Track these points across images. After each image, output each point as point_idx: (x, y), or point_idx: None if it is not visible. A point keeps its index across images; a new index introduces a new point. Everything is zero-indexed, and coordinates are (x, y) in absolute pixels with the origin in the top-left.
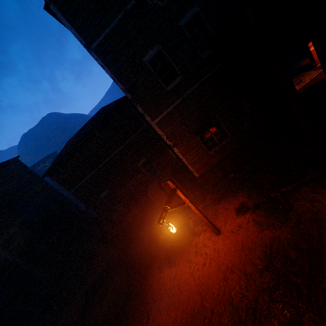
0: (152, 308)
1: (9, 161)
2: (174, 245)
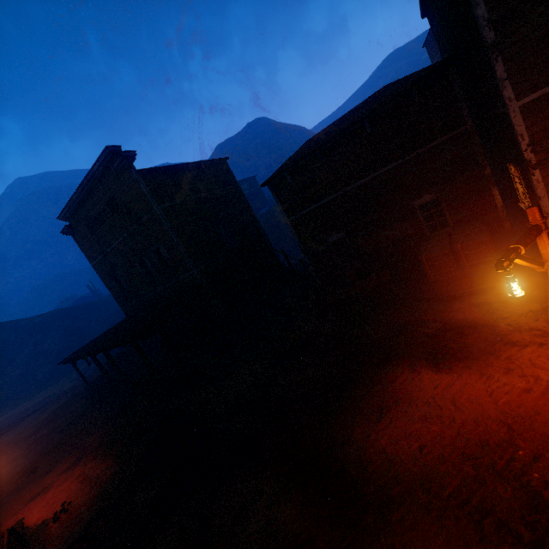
0: (389, 408)
1: (218, 161)
2: (453, 347)
